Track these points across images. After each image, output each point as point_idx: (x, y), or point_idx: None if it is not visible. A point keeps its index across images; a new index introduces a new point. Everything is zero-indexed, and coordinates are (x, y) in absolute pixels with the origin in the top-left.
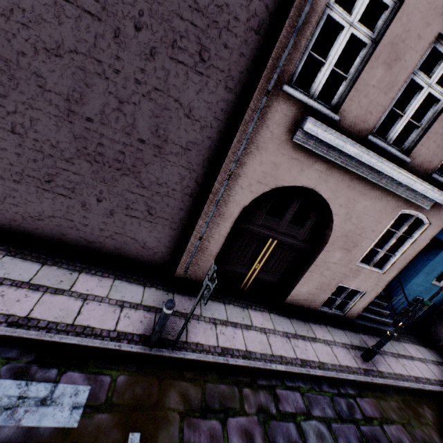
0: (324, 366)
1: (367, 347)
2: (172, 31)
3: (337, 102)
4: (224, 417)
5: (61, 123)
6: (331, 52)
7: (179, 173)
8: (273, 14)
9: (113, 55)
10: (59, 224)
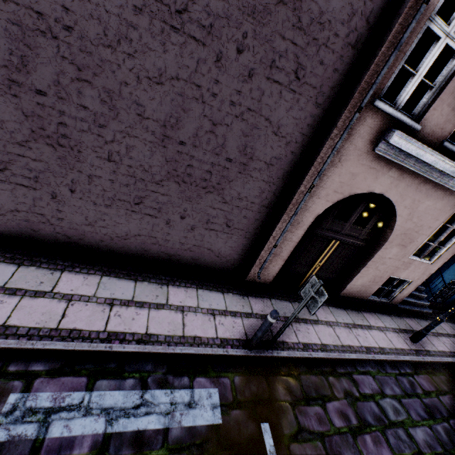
0: (384, 351)
1: (412, 329)
2: (272, 51)
3: (419, 111)
4: (323, 403)
5: (155, 148)
6: (423, 64)
7: (260, 187)
8: (371, 28)
9: (213, 78)
10: (143, 242)
